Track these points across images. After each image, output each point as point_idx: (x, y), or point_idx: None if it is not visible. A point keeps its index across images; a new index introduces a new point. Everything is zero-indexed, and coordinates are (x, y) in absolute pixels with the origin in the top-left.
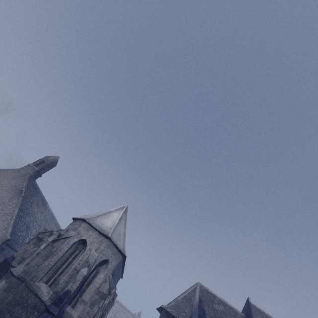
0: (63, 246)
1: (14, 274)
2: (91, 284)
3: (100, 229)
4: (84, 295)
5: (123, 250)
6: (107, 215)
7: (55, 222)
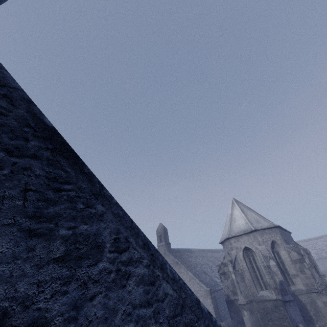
0: (240, 264)
1: (243, 303)
2: (284, 263)
3: (243, 233)
4: (290, 272)
5: (271, 224)
6: (233, 220)
7: (207, 251)
